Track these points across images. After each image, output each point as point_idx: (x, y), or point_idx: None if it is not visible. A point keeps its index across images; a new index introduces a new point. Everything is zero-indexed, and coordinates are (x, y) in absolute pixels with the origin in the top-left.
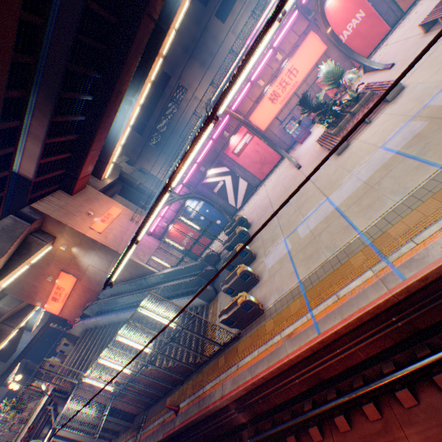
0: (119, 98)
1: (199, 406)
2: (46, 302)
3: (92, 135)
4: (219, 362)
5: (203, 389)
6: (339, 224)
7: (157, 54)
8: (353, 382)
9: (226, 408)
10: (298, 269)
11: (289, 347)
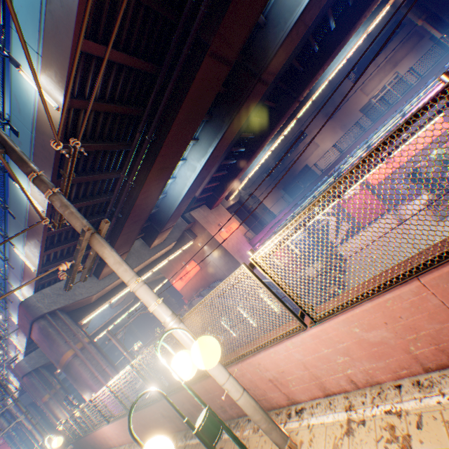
0: (260, 150)
1: None
2: (174, 279)
3: (236, 172)
4: None
5: None
6: None
7: (293, 118)
8: None
9: None
10: None
11: None
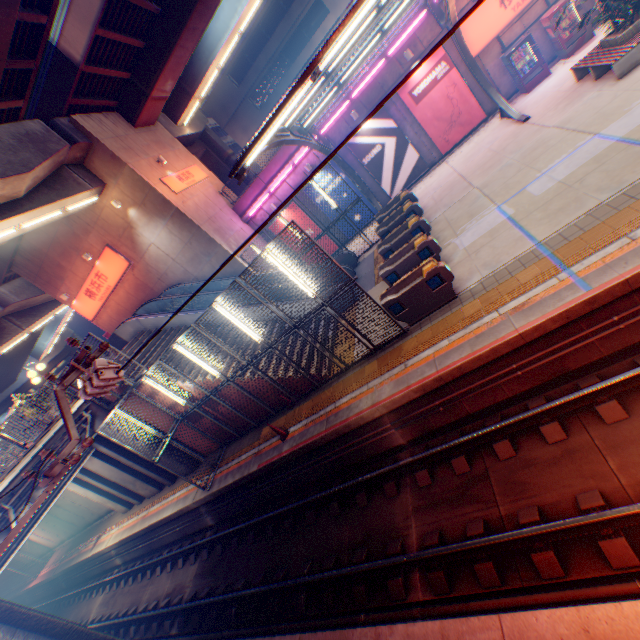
0: None
1: (327, 423)
2: (75, 298)
3: (184, 12)
4: (365, 370)
5: (334, 404)
6: (628, 155)
7: None
8: (637, 361)
9: (376, 424)
10: (533, 231)
11: (517, 320)
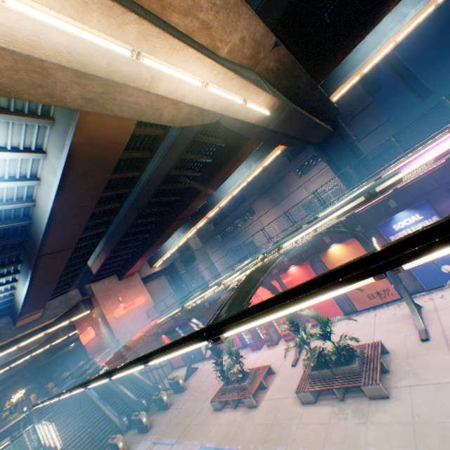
0: (159, 245)
1: None
2: (82, 333)
3: (137, 258)
4: None
5: None
6: None
7: (201, 219)
8: None
9: None
10: None
11: None
